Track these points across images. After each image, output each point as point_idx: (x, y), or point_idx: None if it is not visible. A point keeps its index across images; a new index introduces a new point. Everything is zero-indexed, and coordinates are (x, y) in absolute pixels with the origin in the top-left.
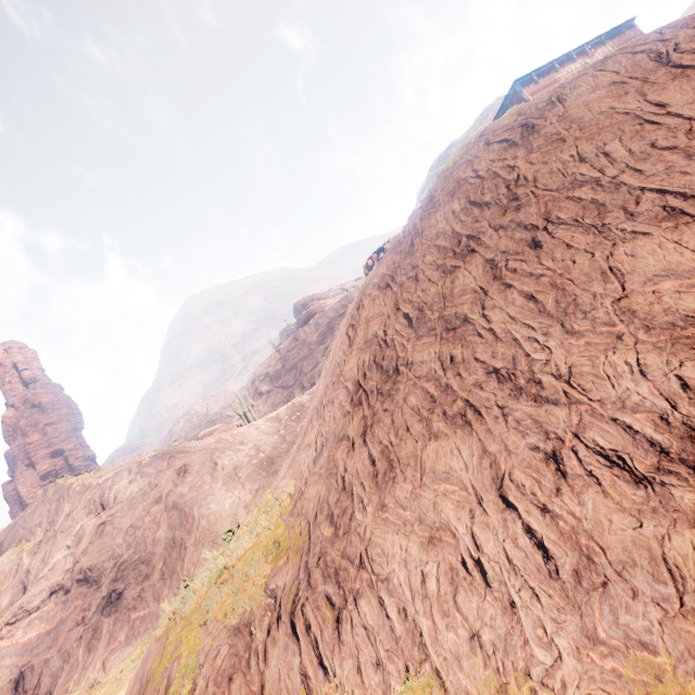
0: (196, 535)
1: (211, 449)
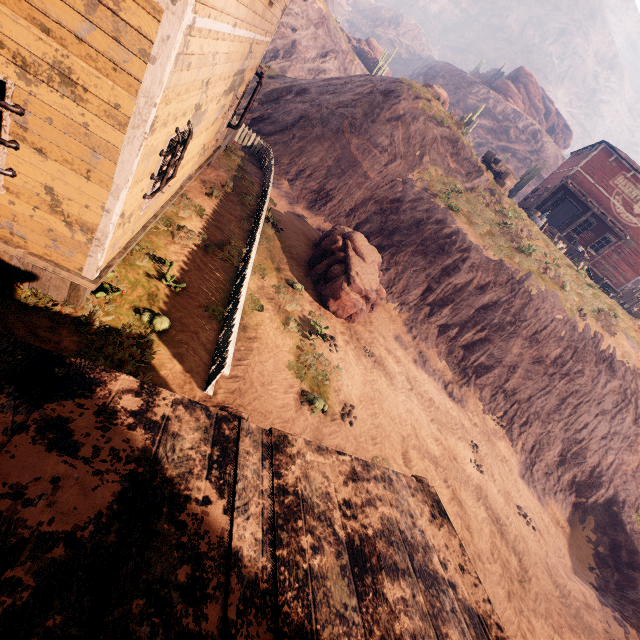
0: (282, 62)
1: (336, 49)
